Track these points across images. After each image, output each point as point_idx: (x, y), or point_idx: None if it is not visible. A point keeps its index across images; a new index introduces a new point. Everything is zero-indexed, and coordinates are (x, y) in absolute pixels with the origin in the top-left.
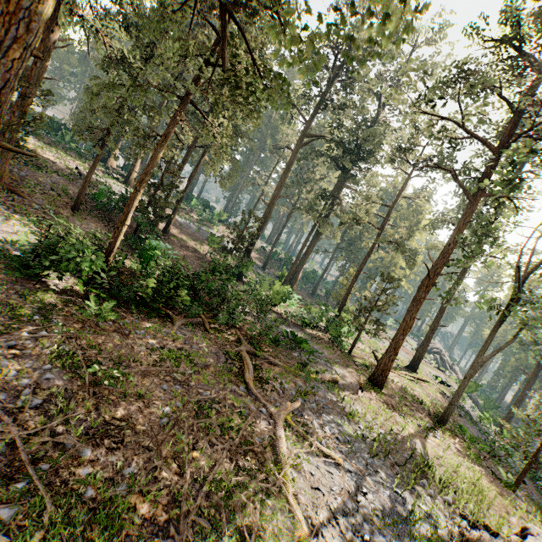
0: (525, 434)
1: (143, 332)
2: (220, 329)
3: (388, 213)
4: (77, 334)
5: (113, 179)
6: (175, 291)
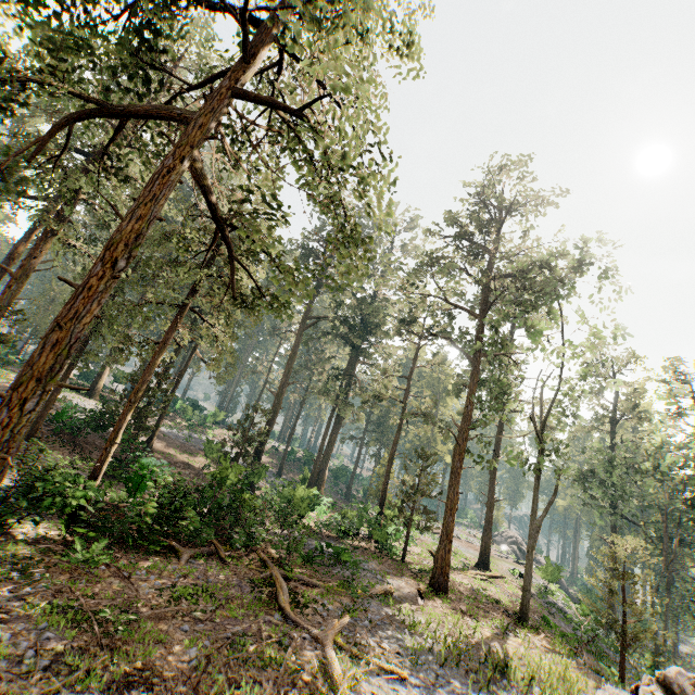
0: (605, 603)
1: (145, 572)
2: (238, 556)
3: (407, 384)
4: (69, 584)
5: (71, 391)
6: (176, 518)
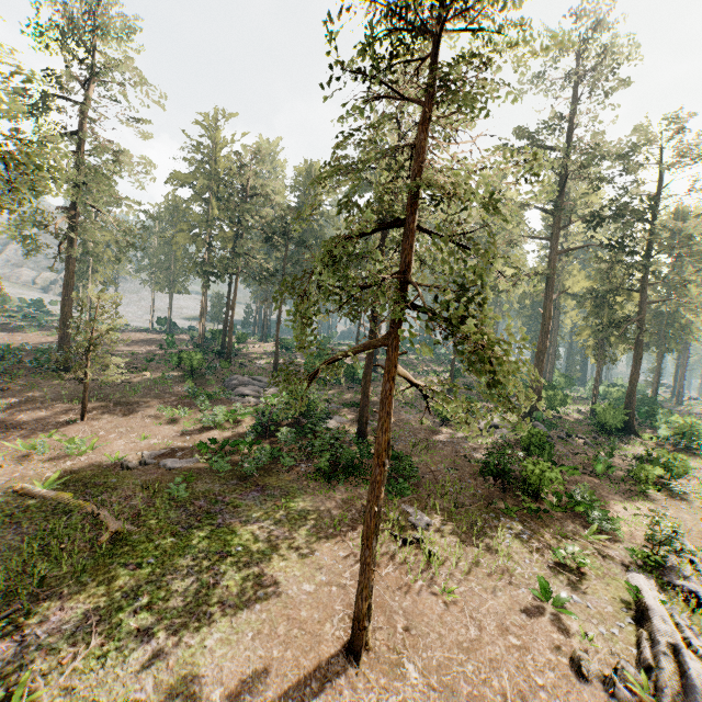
0: None
1: None
2: None
3: None
4: None
5: None
6: None
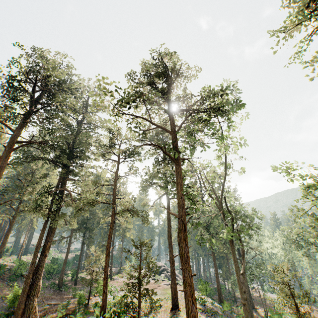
0: None
1: None
2: None
3: (114, 190)
4: None
5: None
6: None
